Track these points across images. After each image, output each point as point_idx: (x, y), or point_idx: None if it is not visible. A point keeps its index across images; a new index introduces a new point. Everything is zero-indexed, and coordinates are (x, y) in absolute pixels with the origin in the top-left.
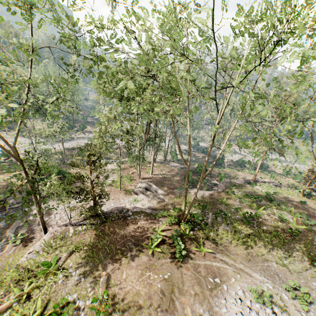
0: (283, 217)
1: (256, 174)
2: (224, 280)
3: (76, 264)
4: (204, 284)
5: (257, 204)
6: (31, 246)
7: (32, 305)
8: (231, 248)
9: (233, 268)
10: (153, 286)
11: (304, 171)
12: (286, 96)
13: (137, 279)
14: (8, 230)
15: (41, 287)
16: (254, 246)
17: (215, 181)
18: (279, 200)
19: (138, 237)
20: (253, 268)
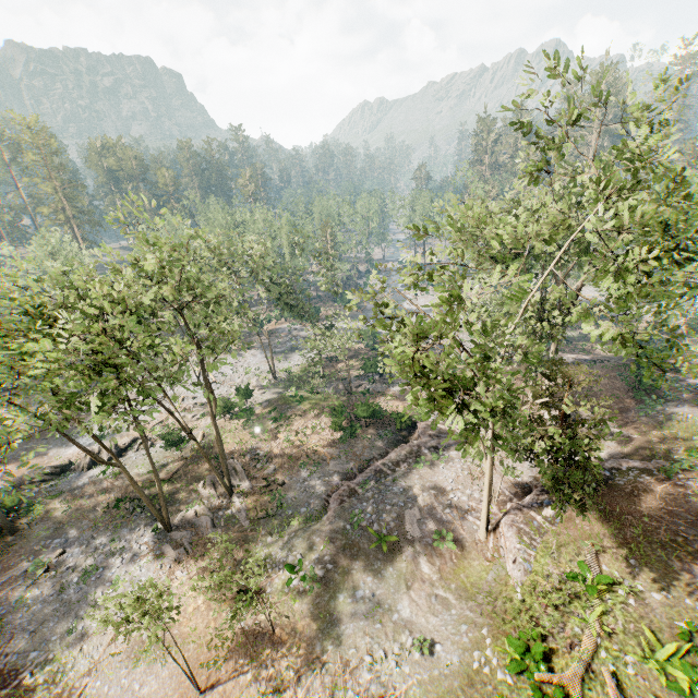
0: None
1: None
2: None
3: (626, 573)
4: None
5: None
6: (471, 552)
7: (630, 640)
8: None
9: None
10: None
11: None
12: None
13: None
14: (406, 528)
15: (608, 612)
16: None
17: (693, 380)
18: None
19: (683, 515)
20: None
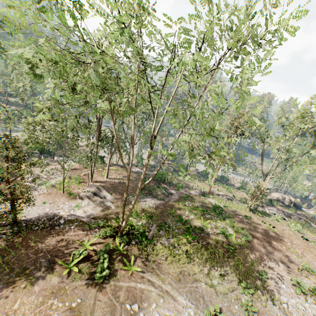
0: (224, 232)
1: (211, 186)
2: (144, 306)
3: None
4: (118, 313)
5: (204, 217)
6: None
7: None
8: (165, 265)
9: (159, 290)
10: None
11: (252, 187)
12: (240, 114)
13: (32, 309)
14: None
15: None
16: (188, 264)
17: (172, 191)
18: (225, 214)
19: (59, 252)
20: (180, 290)
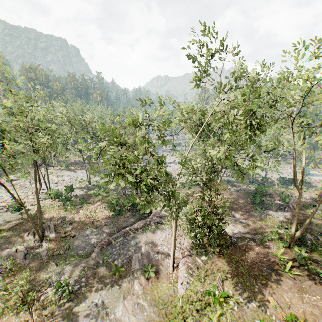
0: None
1: (321, 191)
2: None
3: (235, 291)
4: None
5: None
6: (163, 278)
7: None
8: None
9: None
10: (320, 306)
11: None
12: None
13: (300, 301)
14: (132, 264)
15: (223, 314)
16: None
17: (278, 202)
18: None
19: (266, 262)
20: None
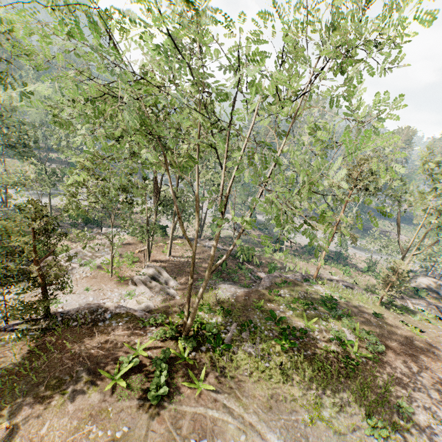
0: (340, 337)
1: (319, 267)
2: None
3: None
4: None
5: (309, 314)
6: None
7: None
8: (248, 384)
9: (239, 421)
10: None
11: (384, 268)
12: (360, 159)
13: (64, 436)
14: None
15: None
16: (284, 384)
17: (261, 274)
18: (341, 310)
19: (101, 358)
20: (270, 424)
